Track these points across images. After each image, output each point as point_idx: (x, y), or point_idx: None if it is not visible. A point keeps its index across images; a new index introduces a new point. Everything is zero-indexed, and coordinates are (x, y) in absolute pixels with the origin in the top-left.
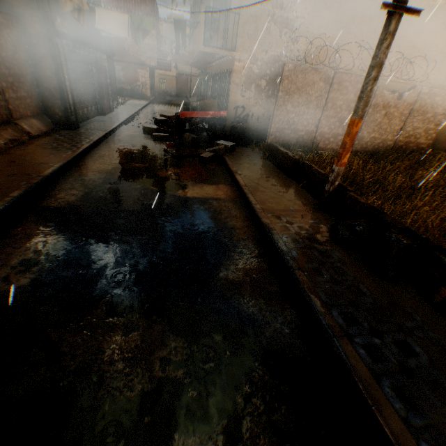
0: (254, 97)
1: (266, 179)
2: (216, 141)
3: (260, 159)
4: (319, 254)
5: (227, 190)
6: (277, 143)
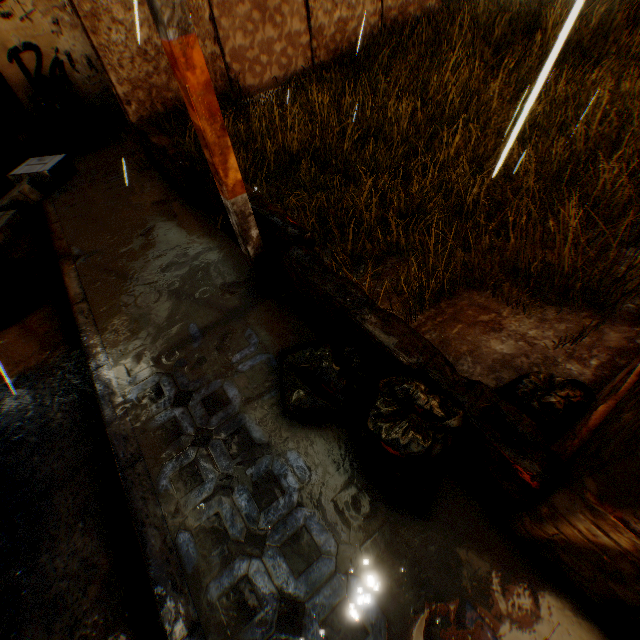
0: (41, 10)
1: (141, 243)
2: (35, 157)
3: (134, 176)
4: (252, 498)
5: (51, 328)
6: (154, 117)
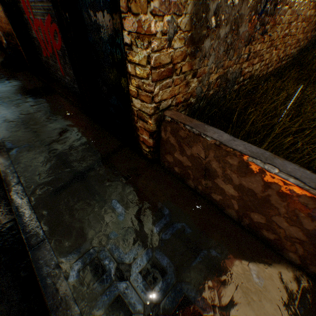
0: None
1: None
2: None
3: None
4: None
5: None
6: None
